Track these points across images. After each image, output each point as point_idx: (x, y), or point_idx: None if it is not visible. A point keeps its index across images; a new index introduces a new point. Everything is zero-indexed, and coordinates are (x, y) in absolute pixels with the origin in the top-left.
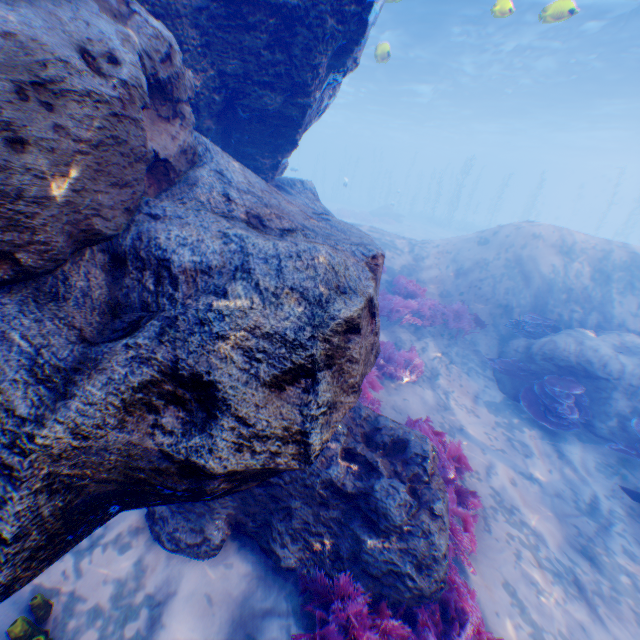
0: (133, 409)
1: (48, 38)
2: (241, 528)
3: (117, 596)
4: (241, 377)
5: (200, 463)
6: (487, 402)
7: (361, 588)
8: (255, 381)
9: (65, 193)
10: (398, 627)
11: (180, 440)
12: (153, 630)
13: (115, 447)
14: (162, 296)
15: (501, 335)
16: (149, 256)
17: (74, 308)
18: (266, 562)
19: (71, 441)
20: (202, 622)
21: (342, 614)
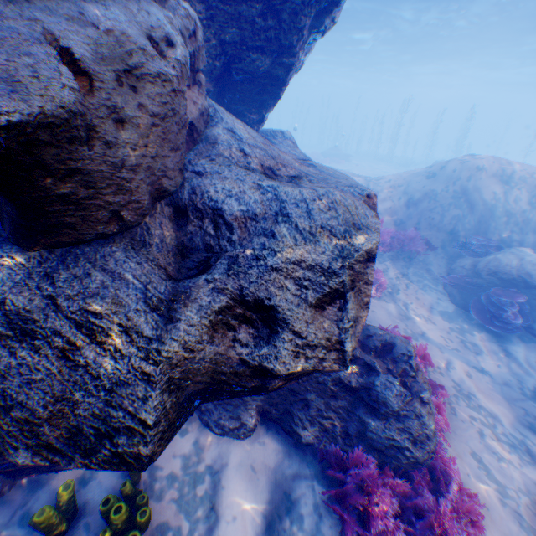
0: (218, 328)
1: (130, 30)
2: (266, 415)
3: (185, 466)
4: (294, 301)
5: (269, 367)
6: (441, 312)
7: (370, 457)
8: (304, 303)
9: (147, 160)
10: (401, 485)
11: (253, 350)
12: (215, 489)
13: (209, 357)
14: (222, 239)
15: (449, 255)
16: (204, 207)
17: (157, 252)
18: (289, 440)
19: (183, 354)
20: (250, 484)
21: (357, 476)
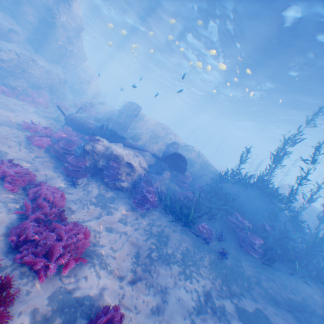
0: None
1: None
2: None
3: None
4: None
5: None
6: None
7: None
8: None
9: None
10: None
11: None
12: None
13: None
14: None
15: None
16: None
17: None
18: None
19: None
20: None
21: None
